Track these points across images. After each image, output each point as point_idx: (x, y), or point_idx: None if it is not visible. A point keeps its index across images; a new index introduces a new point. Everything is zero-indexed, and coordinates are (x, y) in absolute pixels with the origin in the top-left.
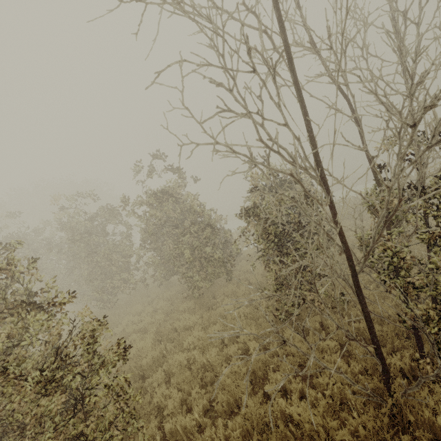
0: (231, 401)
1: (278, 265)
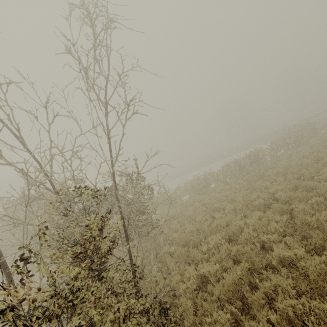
0: None
1: None
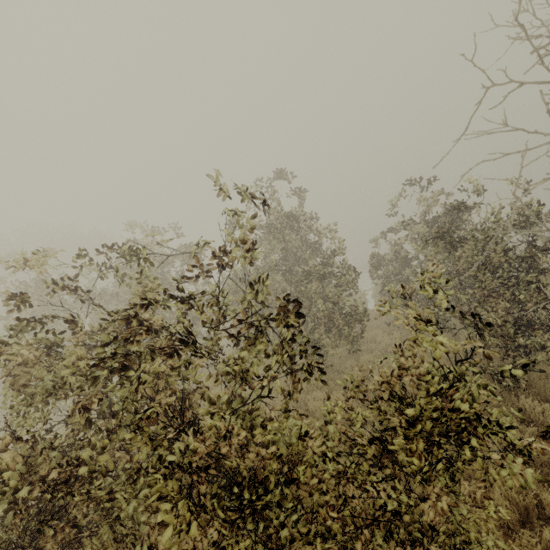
0: (520, 503)
1: (505, 306)
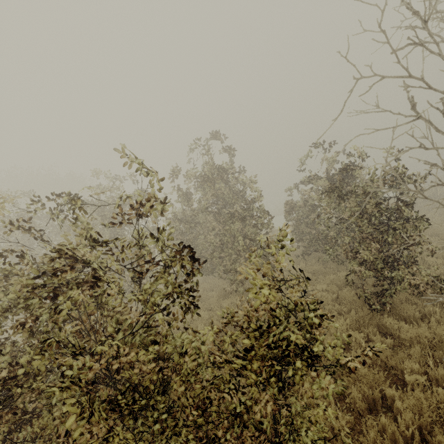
0: (369, 396)
1: (377, 247)
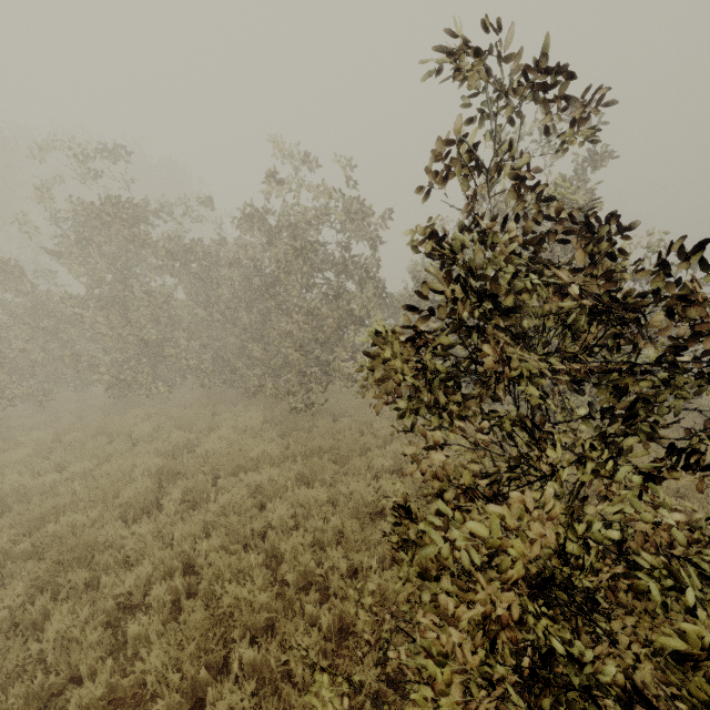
0: None
1: None
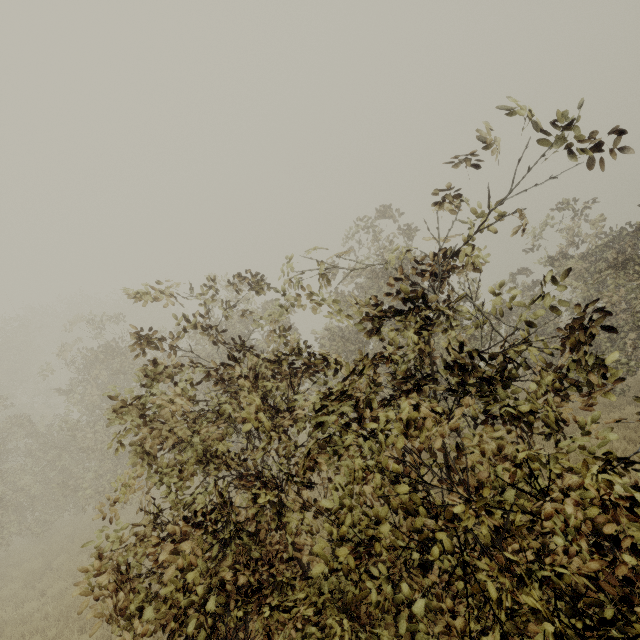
0: None
1: None
